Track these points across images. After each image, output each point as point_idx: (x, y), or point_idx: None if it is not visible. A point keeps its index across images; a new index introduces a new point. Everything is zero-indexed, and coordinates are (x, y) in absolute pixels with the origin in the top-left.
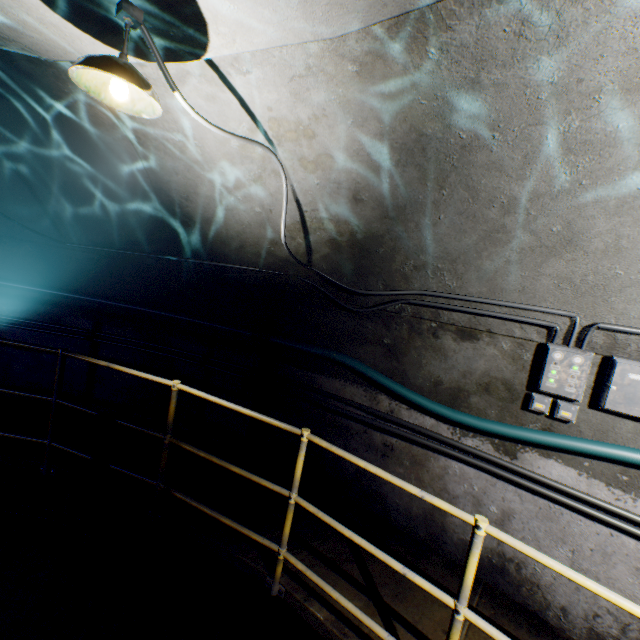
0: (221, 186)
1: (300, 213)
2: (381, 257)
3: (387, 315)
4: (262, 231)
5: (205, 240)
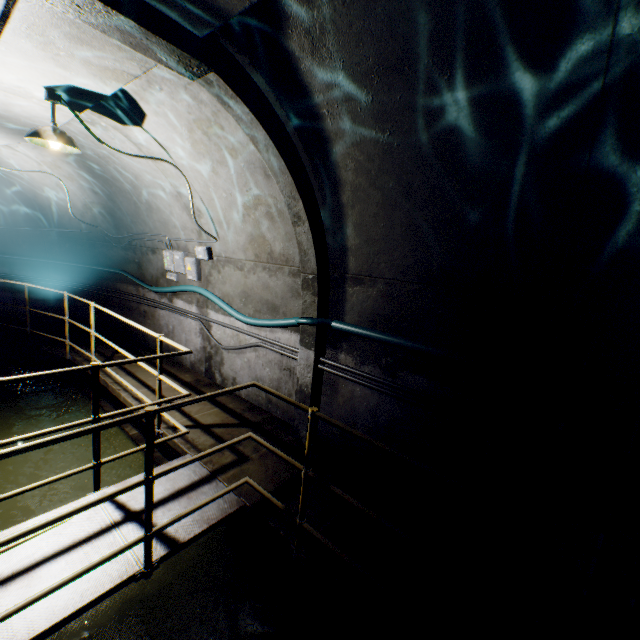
0: (46, 190)
1: (83, 200)
2: (120, 219)
3: (134, 248)
4: (75, 211)
5: (54, 218)
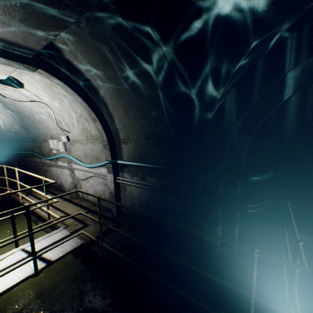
0: None
1: (9, 122)
2: (28, 128)
3: (37, 140)
4: (7, 127)
5: None
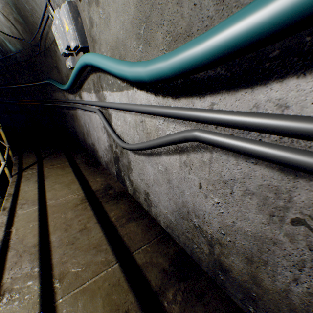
0: None
1: None
2: (26, 18)
3: (49, 51)
4: (6, 29)
5: (2, 45)
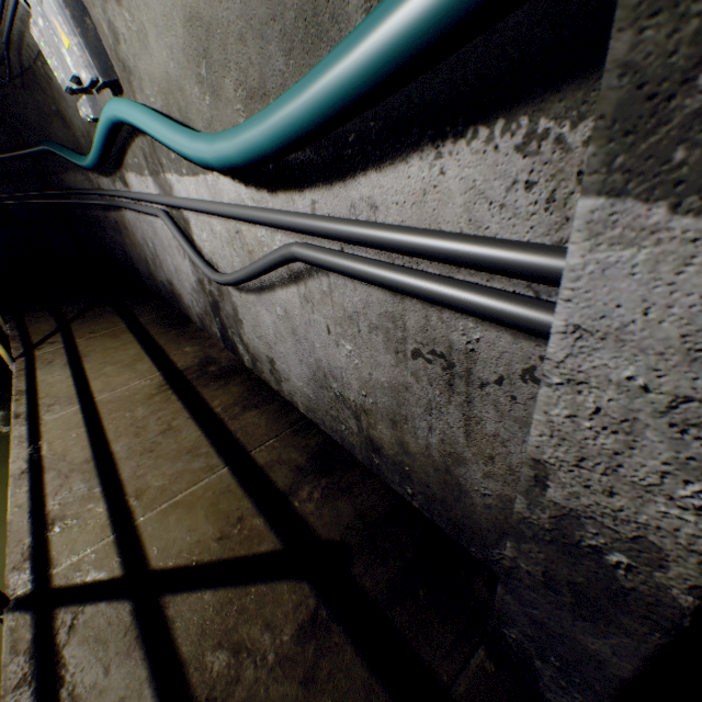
0: None
1: None
2: None
3: (32, 75)
4: None
5: None
